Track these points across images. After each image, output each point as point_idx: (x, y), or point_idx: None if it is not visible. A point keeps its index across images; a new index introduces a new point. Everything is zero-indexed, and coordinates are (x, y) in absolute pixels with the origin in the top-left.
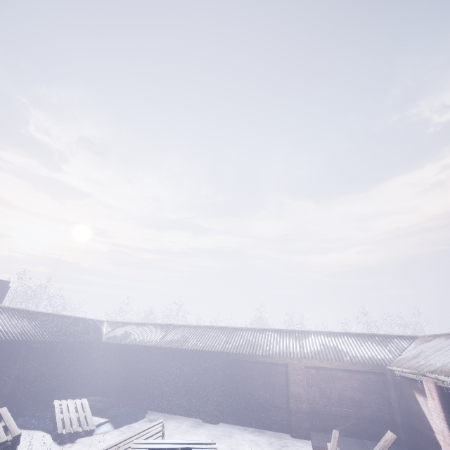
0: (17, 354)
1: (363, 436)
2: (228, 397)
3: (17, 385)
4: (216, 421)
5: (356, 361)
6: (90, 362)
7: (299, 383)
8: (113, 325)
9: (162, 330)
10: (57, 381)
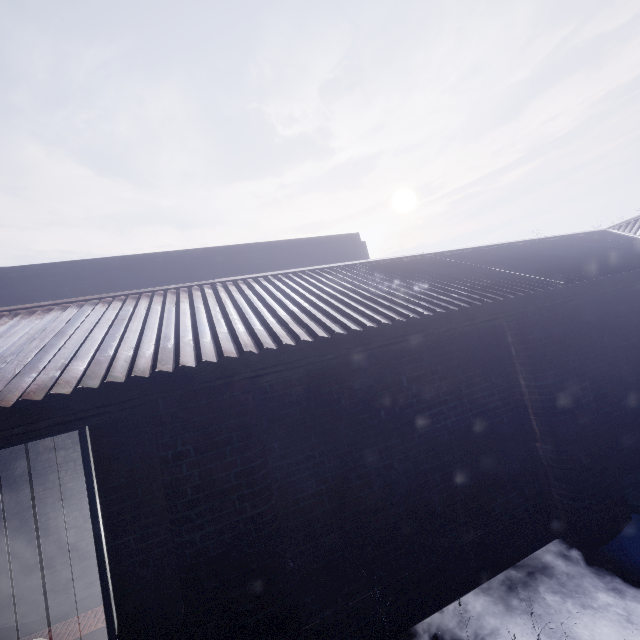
0: (496, 346)
1: None
2: None
3: (568, 433)
4: None
5: None
6: None
7: None
8: None
9: None
10: None
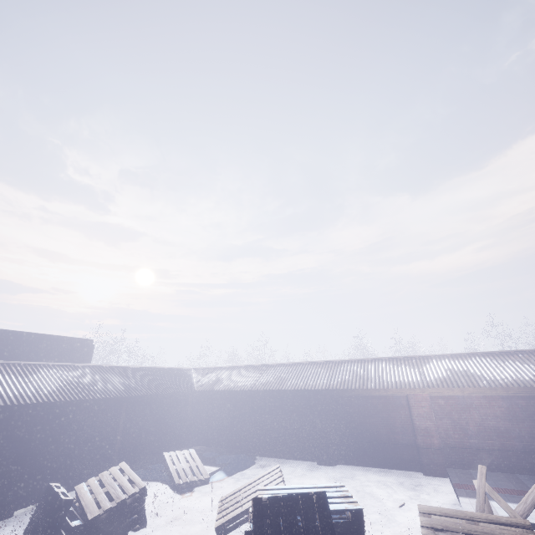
0: (119, 410)
1: (515, 470)
2: (342, 437)
3: (126, 440)
4: (332, 463)
5: (496, 385)
6: (187, 412)
7: (426, 416)
8: (201, 372)
9: (254, 372)
10: (160, 433)
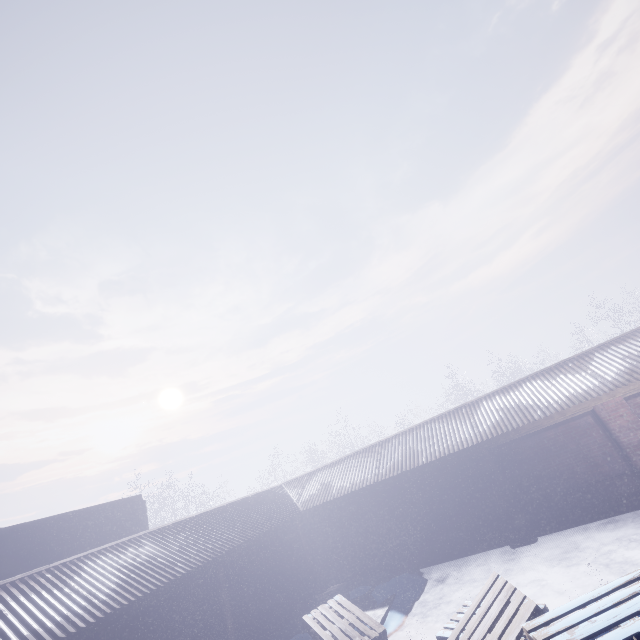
0: (215, 580)
1: None
2: (527, 498)
3: (240, 621)
4: (532, 538)
5: None
6: (301, 545)
7: (632, 426)
8: (297, 484)
9: (369, 458)
10: (279, 590)
